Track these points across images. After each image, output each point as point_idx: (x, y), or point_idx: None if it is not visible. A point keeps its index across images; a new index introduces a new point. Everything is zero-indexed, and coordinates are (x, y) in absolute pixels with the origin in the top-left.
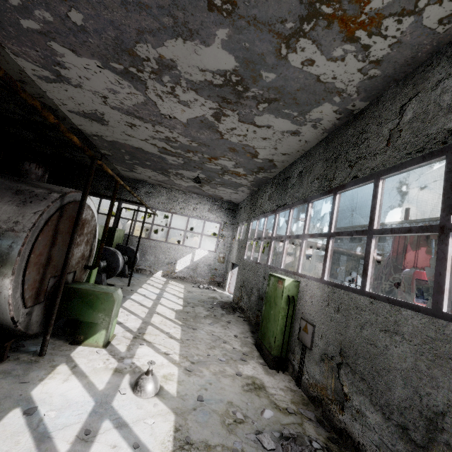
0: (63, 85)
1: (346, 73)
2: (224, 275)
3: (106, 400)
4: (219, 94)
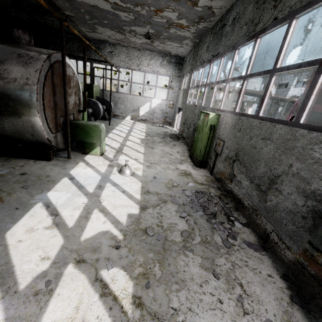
0: None
1: None
2: (173, 117)
3: (107, 176)
4: None
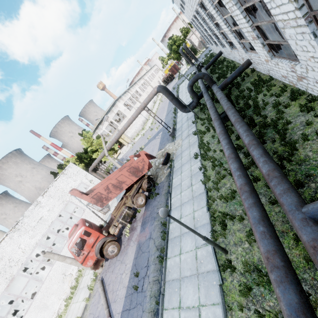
0: None
1: None
2: None
3: None
4: None
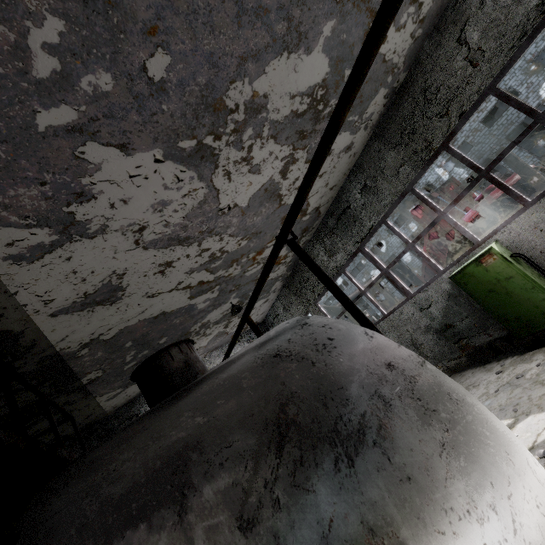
0: (68, 246)
1: (402, 43)
2: None
3: None
4: (298, 129)
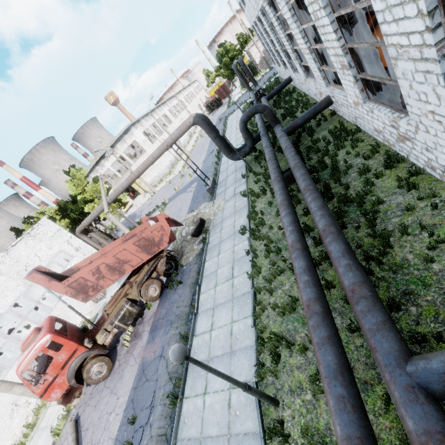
0: None
1: None
2: None
3: None
4: None
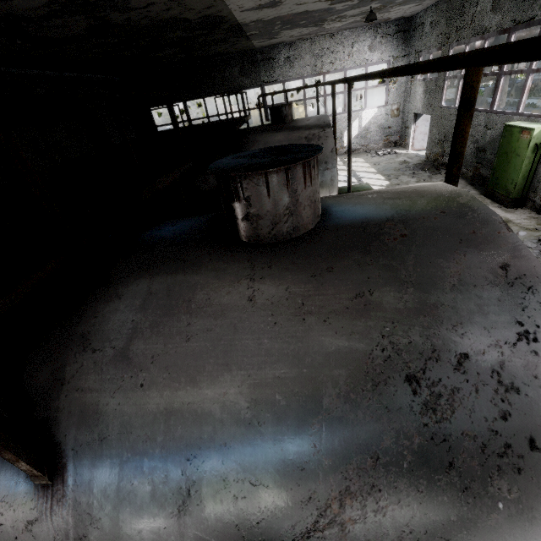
0: None
1: None
2: (400, 132)
3: None
4: None
